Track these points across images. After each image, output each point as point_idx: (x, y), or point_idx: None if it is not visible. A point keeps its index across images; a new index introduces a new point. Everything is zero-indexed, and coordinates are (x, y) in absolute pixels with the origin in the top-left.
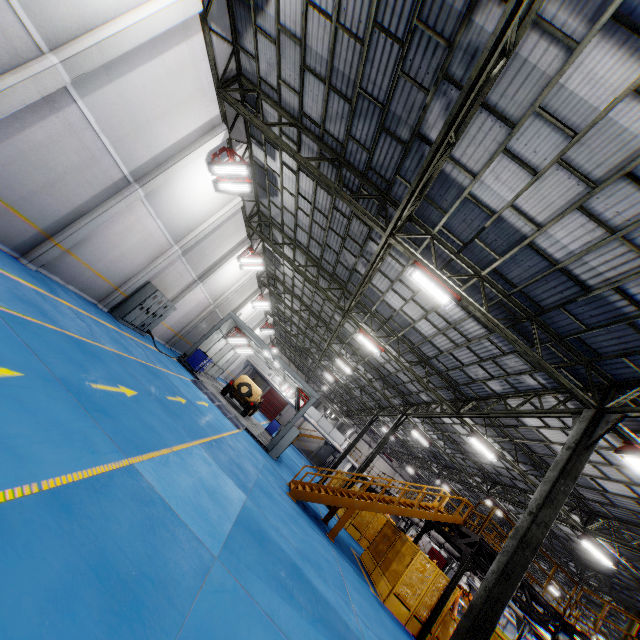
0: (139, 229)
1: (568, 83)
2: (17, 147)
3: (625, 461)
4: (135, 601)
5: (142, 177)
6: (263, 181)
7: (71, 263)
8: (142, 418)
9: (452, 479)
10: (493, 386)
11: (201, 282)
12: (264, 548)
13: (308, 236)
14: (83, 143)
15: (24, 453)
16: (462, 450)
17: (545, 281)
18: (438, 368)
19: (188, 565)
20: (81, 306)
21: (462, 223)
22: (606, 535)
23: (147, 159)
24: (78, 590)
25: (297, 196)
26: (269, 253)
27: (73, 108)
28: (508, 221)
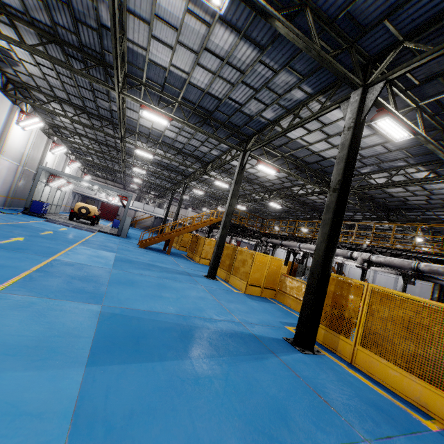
0: None
1: (161, 4)
2: None
3: (259, 168)
4: (90, 280)
5: None
6: None
7: None
8: (40, 245)
9: (223, 204)
10: (214, 153)
11: (1, 154)
12: (132, 263)
13: (65, 93)
14: None
15: (14, 266)
16: (220, 188)
17: (205, 99)
18: (188, 153)
19: (102, 272)
20: None
21: (155, 75)
22: (275, 197)
23: None
24: (71, 281)
25: (38, 65)
26: (40, 109)
27: None
28: (174, 72)
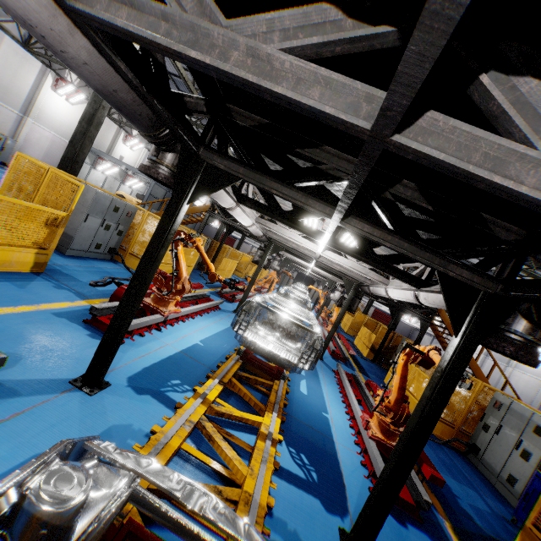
0: None
1: None
2: None
3: None
4: None
5: None
6: None
7: None
8: None
9: None
10: None
11: (29, 117)
12: None
13: None
14: None
15: None
16: None
17: None
18: None
19: None
20: None
21: None
22: None
23: None
24: None
25: None
26: None
27: None
28: None
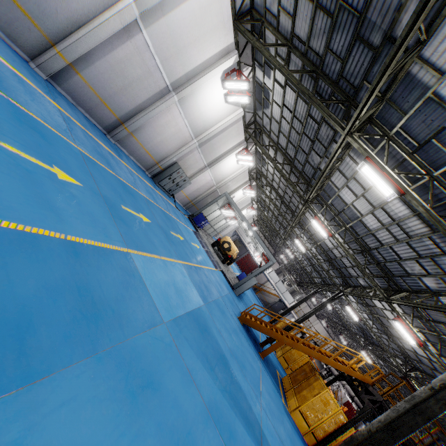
0: (173, 124)
1: None
2: (108, 62)
3: None
4: (97, 315)
5: (177, 87)
6: (260, 96)
7: (133, 142)
8: (148, 234)
9: (375, 354)
10: (427, 282)
11: (209, 168)
12: (203, 335)
13: (287, 140)
14: (144, 61)
15: (64, 218)
16: (388, 333)
17: None
18: (377, 259)
19: (142, 316)
20: (134, 169)
21: (421, 124)
22: None
23: (182, 75)
24: (64, 292)
25: (282, 107)
26: (259, 154)
27: (140, 36)
28: None
